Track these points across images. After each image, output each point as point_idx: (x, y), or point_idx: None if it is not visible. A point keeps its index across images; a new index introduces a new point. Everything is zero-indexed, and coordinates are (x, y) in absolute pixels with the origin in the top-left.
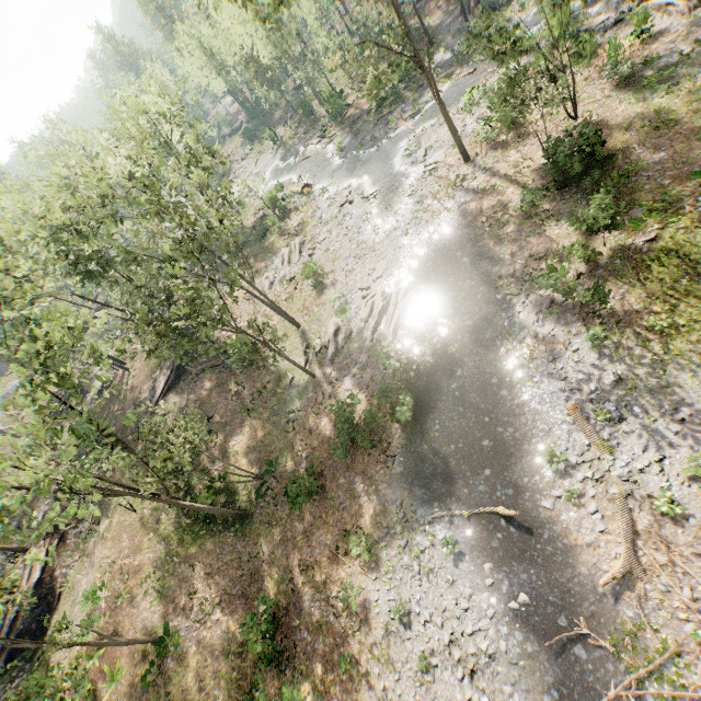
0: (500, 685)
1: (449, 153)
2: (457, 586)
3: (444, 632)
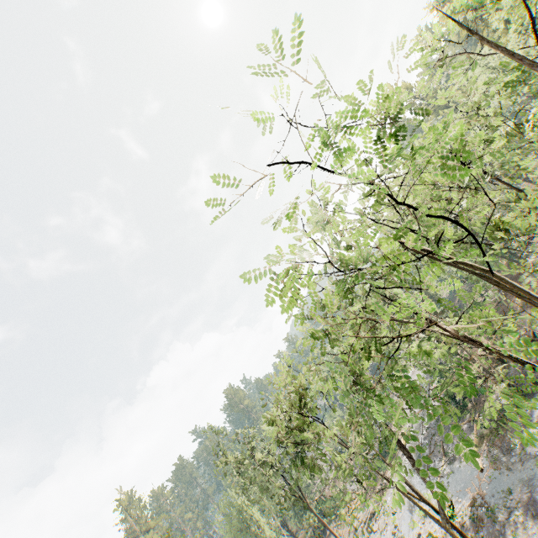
0: None
1: None
2: None
3: None
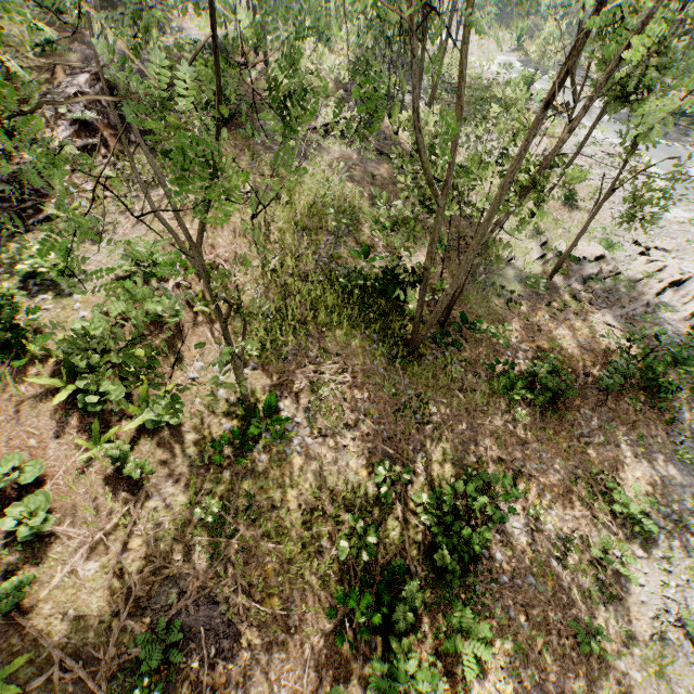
0: None
1: None
2: None
3: None
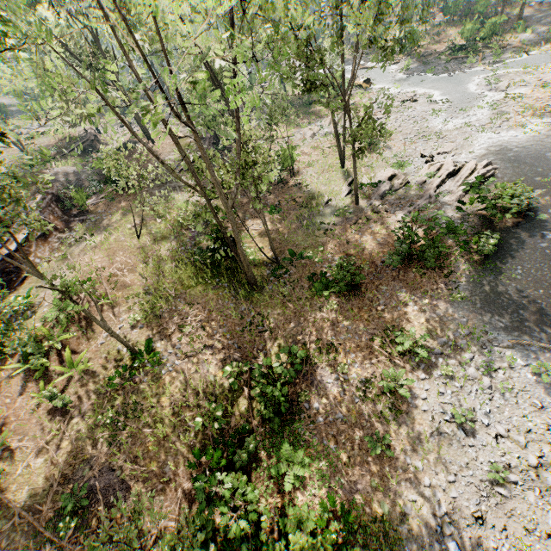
0: None
1: (536, 91)
2: (548, 413)
3: (527, 452)
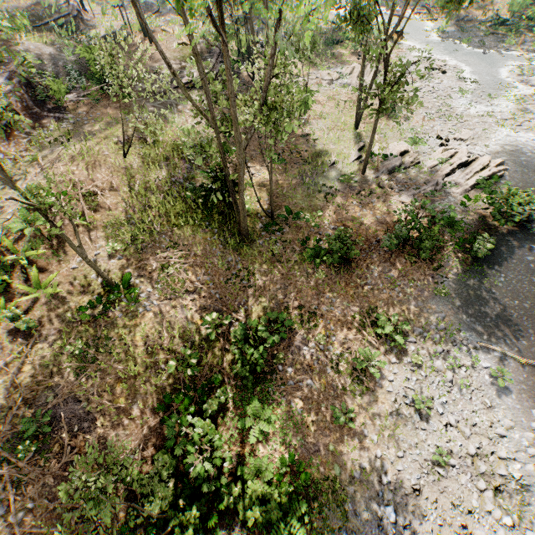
0: (529, 515)
1: None
2: (494, 412)
3: (469, 442)
